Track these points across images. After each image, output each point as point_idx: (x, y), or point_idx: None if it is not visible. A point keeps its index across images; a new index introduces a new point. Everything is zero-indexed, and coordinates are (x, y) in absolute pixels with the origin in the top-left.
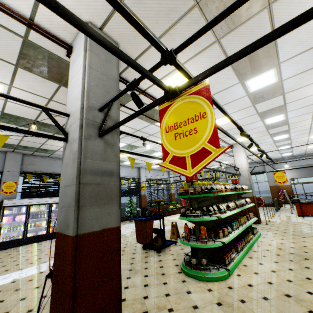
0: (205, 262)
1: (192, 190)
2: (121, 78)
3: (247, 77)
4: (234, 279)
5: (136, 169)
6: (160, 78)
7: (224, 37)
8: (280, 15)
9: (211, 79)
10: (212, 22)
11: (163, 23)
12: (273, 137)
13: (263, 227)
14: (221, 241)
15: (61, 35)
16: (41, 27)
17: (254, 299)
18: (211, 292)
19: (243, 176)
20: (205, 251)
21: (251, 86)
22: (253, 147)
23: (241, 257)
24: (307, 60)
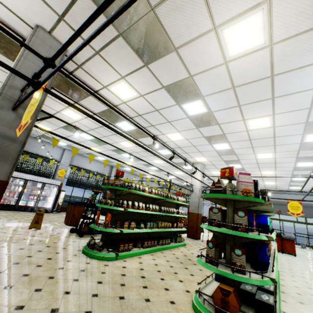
0: (101, 244)
1: (113, 183)
2: (72, 74)
3: (181, 101)
4: (118, 262)
5: (109, 167)
6: (108, 84)
7: (150, 64)
8: (187, 59)
9: (152, 96)
10: (61, 47)
11: (98, 41)
12: (228, 164)
13: (197, 242)
14: (121, 230)
15: (19, 29)
16: (2, 19)
17: (114, 273)
18: (87, 264)
19: (195, 193)
20: (109, 237)
21: (188, 110)
22: (214, 170)
23: (141, 252)
24: (224, 99)
